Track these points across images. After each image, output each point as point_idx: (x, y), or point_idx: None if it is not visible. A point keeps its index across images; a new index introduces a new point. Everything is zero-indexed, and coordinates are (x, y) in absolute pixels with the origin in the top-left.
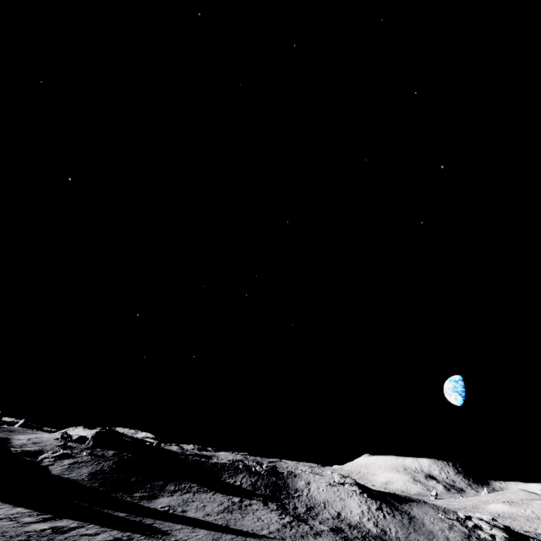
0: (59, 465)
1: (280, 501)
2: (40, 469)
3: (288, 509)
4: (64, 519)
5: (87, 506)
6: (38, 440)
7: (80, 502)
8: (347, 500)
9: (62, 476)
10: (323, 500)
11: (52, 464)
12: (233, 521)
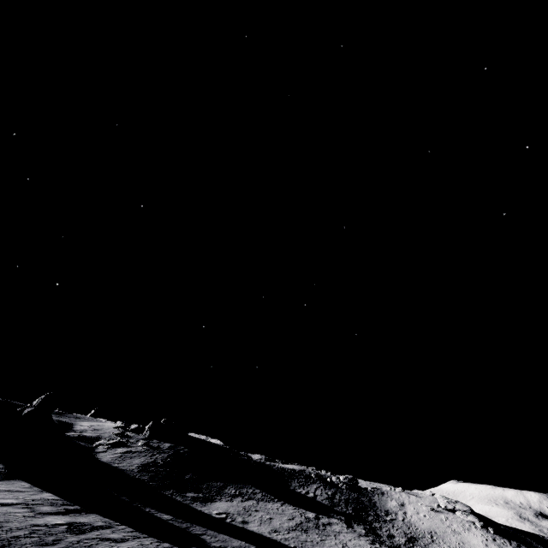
0: (111, 453)
1: (368, 524)
2: (91, 455)
3: (381, 536)
4: (91, 514)
5: (127, 501)
6: (99, 428)
7: (121, 495)
8: (464, 534)
9: (111, 464)
10: (427, 529)
11: (105, 451)
12: (310, 544)
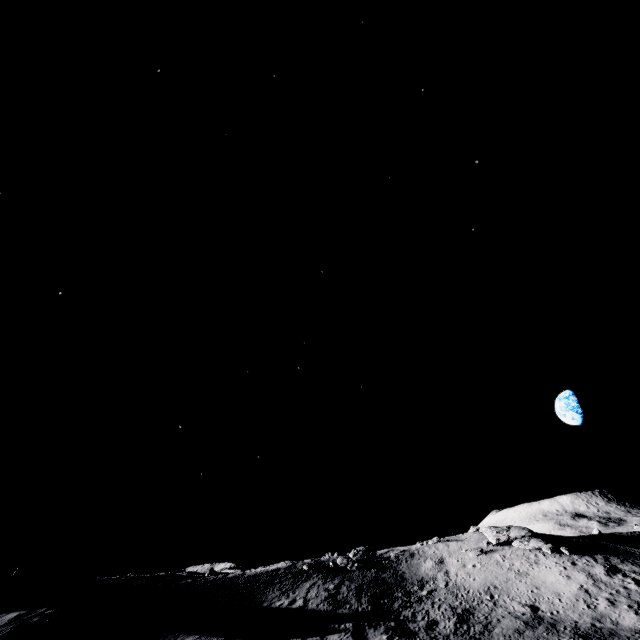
0: None
1: (393, 618)
2: None
3: (416, 633)
4: None
5: None
6: None
7: None
8: (534, 573)
9: None
10: (483, 586)
11: None
12: None
